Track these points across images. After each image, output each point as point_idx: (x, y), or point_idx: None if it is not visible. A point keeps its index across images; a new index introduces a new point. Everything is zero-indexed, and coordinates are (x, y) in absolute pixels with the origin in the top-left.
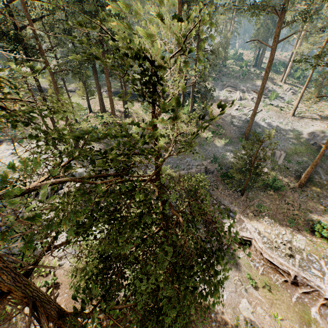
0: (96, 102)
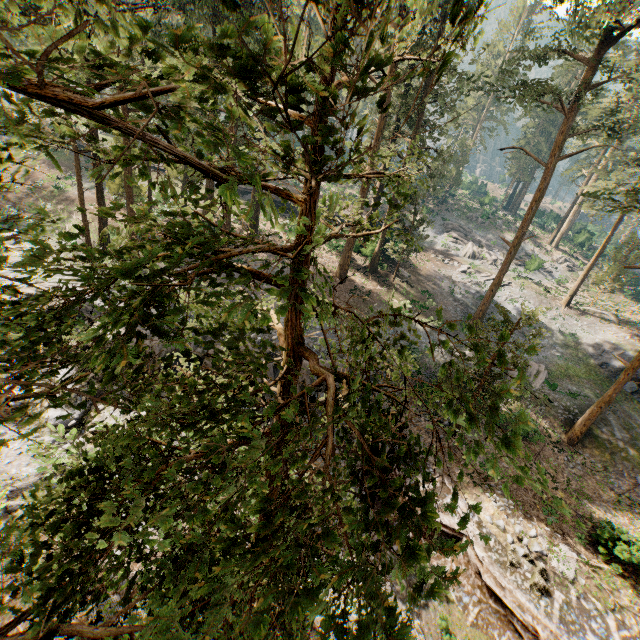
0: None
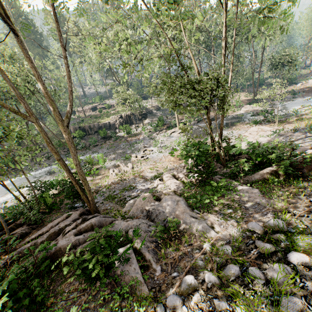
0: None
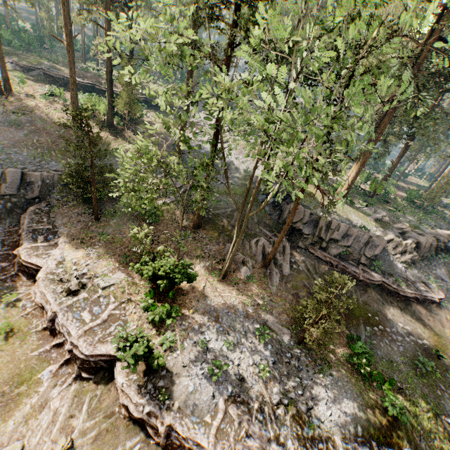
0: None
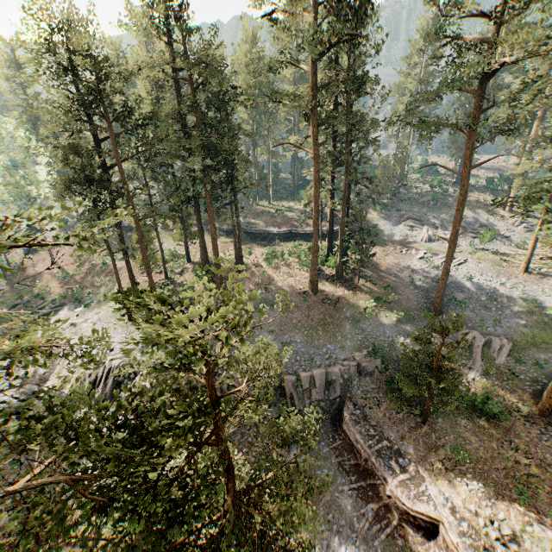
0: (199, 246)
